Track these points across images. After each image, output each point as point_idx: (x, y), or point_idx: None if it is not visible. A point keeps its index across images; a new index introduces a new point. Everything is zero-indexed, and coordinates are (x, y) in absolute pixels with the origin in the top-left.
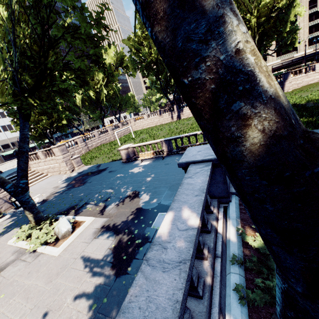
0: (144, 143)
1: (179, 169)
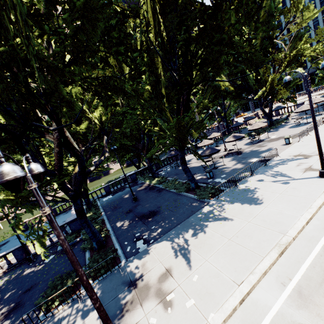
0: (39, 215)
1: (66, 216)
